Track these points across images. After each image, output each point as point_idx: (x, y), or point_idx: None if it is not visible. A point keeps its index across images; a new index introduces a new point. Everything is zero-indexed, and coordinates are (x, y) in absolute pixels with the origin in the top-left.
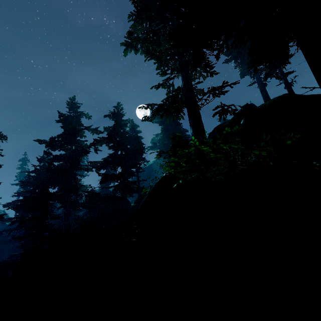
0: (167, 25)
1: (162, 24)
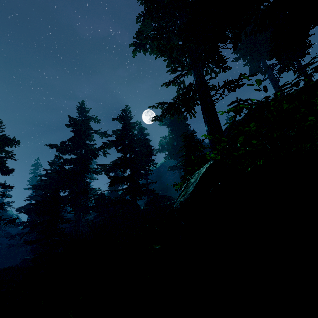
0: (175, 24)
1: (170, 22)
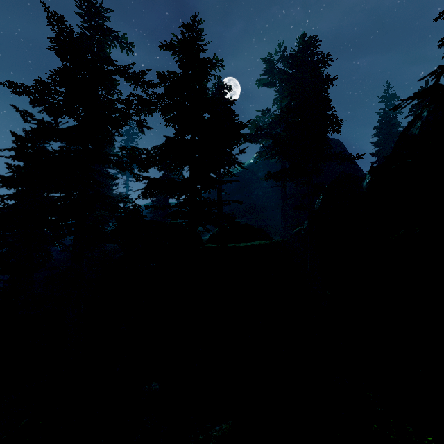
0: None
1: None
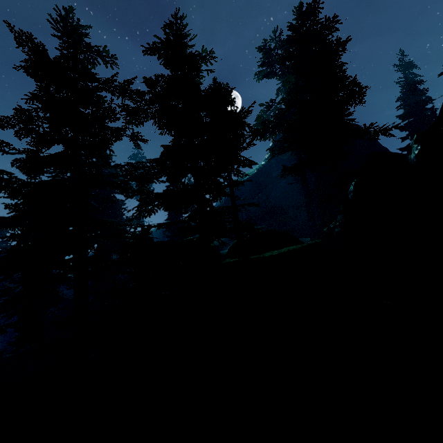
0: None
1: None
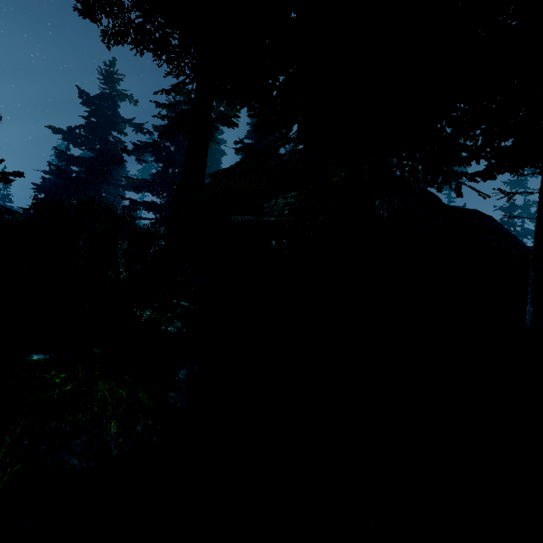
0: None
1: None
